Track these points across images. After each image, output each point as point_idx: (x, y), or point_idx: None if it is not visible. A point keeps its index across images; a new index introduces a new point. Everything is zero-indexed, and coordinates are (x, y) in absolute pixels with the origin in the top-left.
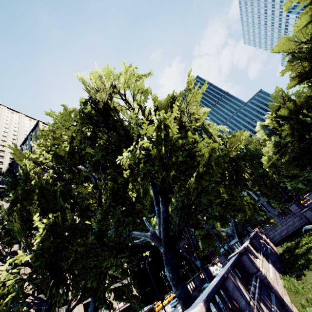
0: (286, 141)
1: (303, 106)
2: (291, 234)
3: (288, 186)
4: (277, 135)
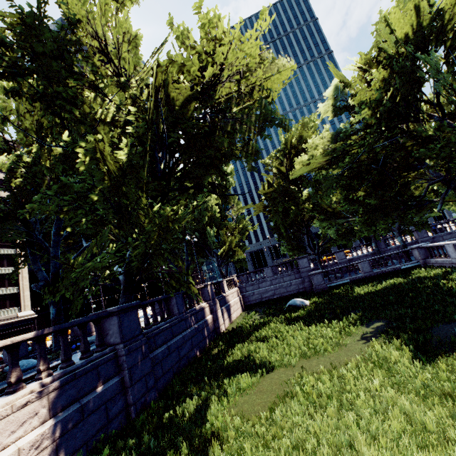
0: (358, 129)
1: (451, 32)
2: (277, 299)
3: (321, 230)
4: (350, 114)
